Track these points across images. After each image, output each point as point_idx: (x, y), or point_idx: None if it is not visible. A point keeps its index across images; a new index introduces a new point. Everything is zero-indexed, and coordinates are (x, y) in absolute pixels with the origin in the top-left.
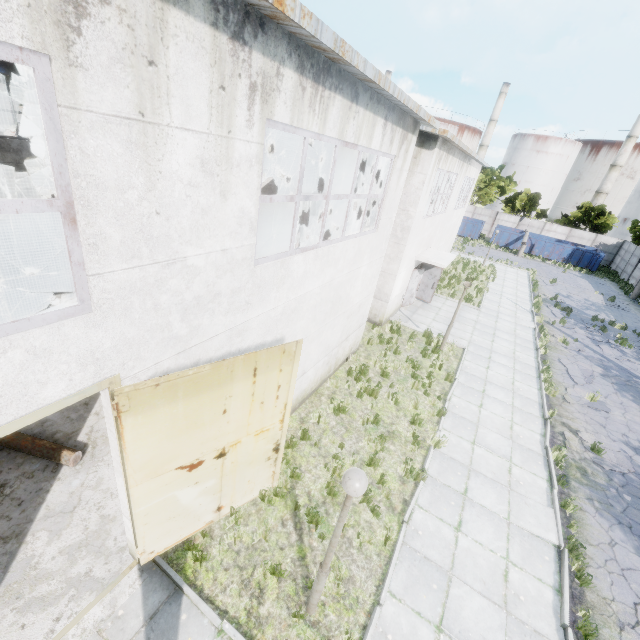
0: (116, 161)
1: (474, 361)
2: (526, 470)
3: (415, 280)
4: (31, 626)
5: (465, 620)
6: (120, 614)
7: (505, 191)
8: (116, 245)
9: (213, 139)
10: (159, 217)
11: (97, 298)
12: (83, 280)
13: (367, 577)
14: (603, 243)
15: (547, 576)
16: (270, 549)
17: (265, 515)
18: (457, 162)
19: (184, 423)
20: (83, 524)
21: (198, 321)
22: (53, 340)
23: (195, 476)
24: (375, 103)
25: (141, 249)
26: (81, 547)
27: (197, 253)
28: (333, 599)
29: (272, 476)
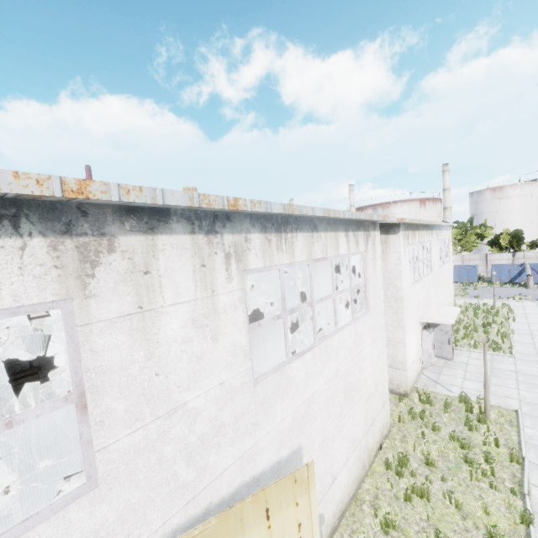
0: (120, 348)
1: (537, 427)
2: None
3: (427, 340)
4: None
5: None
6: None
7: (484, 236)
8: (120, 415)
9: (200, 301)
10: (158, 377)
11: (102, 471)
12: (91, 456)
13: None
14: None
15: None
16: None
17: None
18: (425, 233)
19: None
20: None
21: (204, 460)
22: (57, 531)
23: None
24: (333, 225)
25: (143, 410)
26: None
27: (196, 395)
28: None
29: None
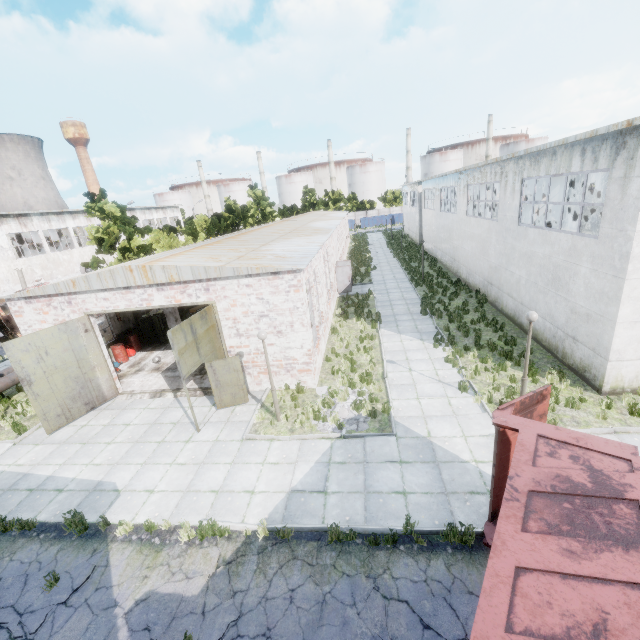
0: None
1: None
2: None
3: None
4: None
5: None
6: None
7: None
8: None
9: None
10: None
11: None
12: None
13: None
14: None
15: None
16: None
17: None
18: None
19: None
20: None
21: None
22: None
23: None
24: None
25: None
26: None
27: None
28: None
29: None
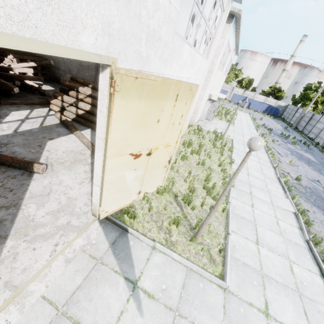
0: None
1: (238, 145)
2: (273, 186)
3: (207, 106)
4: (39, 249)
5: (267, 240)
6: (94, 242)
7: (238, 76)
8: None
9: None
10: None
11: None
12: None
13: (219, 225)
14: (279, 105)
15: (294, 223)
16: (168, 214)
17: (160, 200)
18: (232, 42)
19: (140, 119)
20: (57, 201)
21: (150, 52)
22: None
23: (135, 164)
24: None
25: None
26: (59, 211)
27: None
28: (206, 233)
29: (163, 180)
